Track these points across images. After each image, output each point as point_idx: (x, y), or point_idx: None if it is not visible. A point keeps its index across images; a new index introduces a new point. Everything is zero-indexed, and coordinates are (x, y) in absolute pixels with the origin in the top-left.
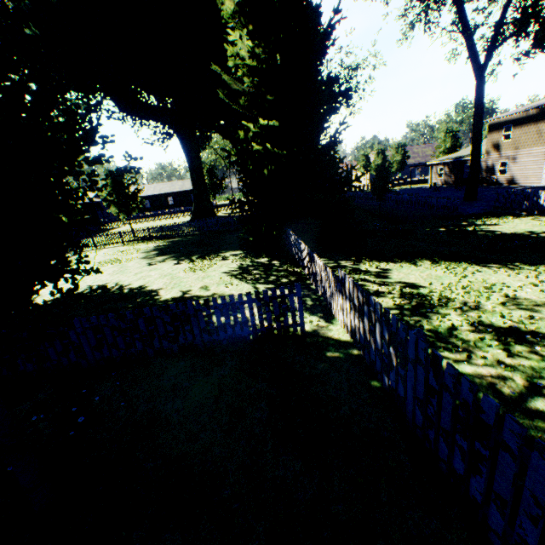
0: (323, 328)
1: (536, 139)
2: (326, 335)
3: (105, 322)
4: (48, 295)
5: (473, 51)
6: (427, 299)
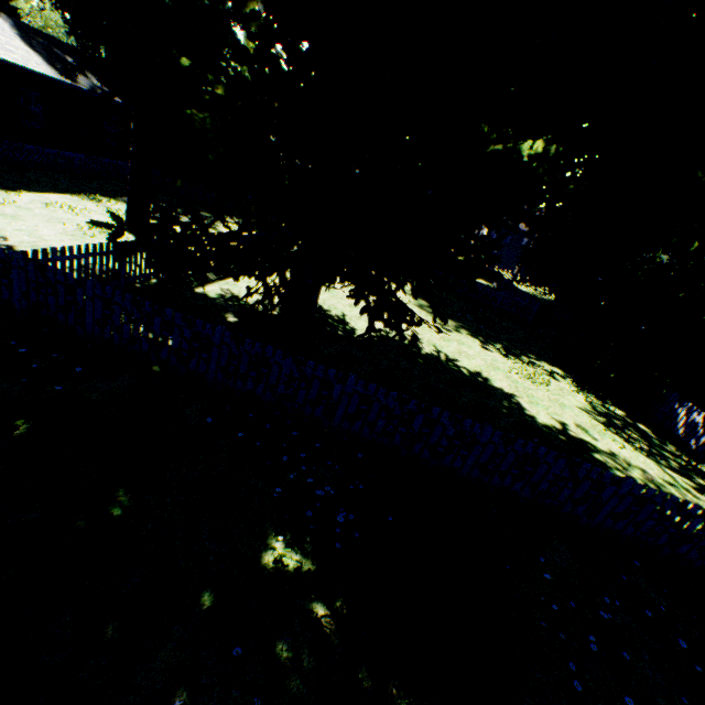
0: None
1: None
2: None
3: (658, 499)
4: (356, 319)
5: None
6: None
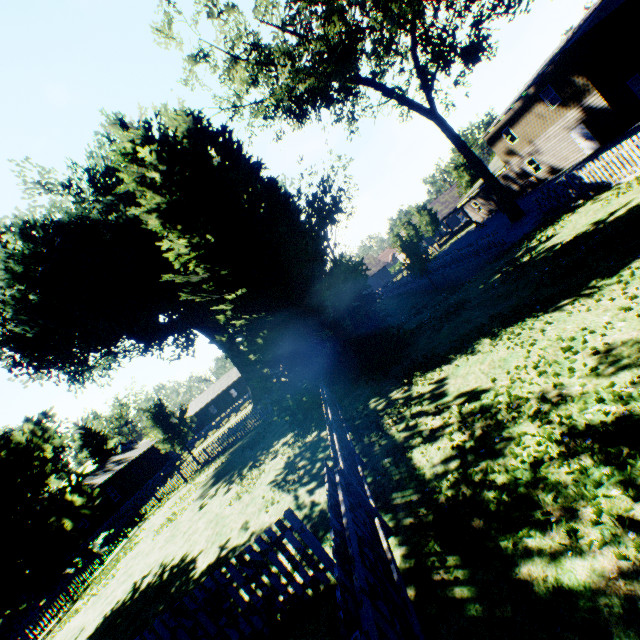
0: None
1: (541, 123)
2: None
3: None
4: (91, 623)
5: (412, 104)
6: (492, 415)
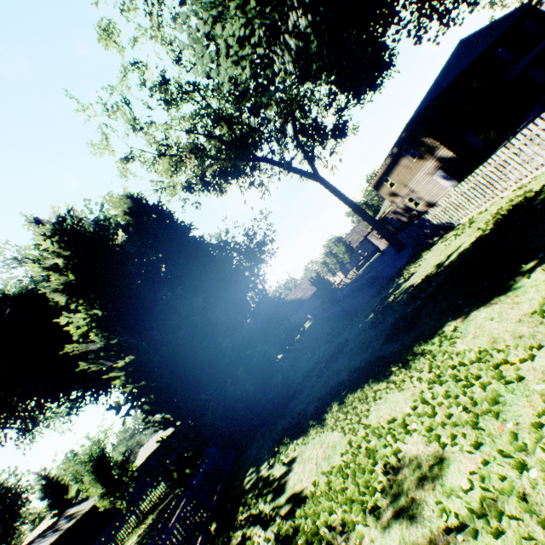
0: None
1: (409, 171)
2: None
3: None
4: None
5: (299, 171)
6: None
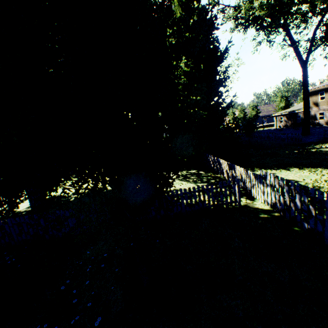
0: (250, 203)
1: None
2: (254, 206)
3: None
4: None
5: (299, 54)
6: None
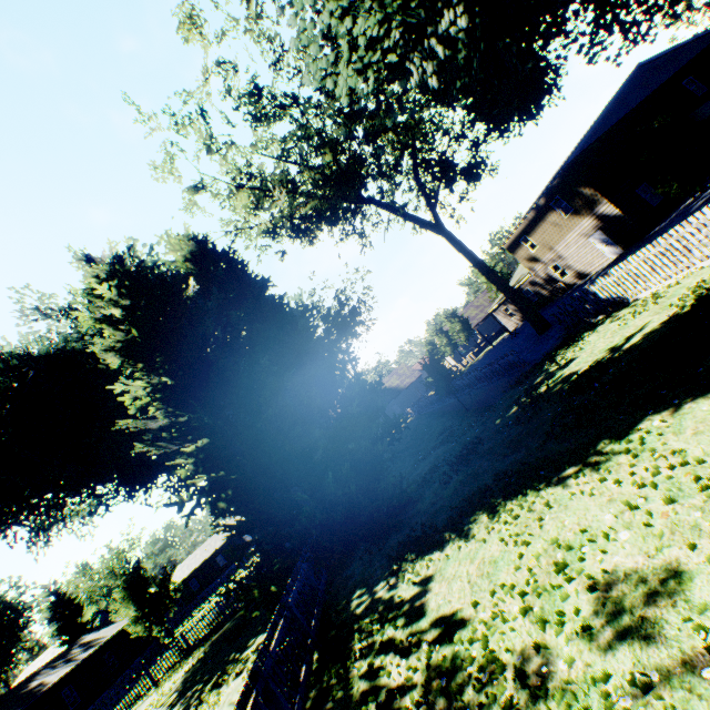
0: None
1: (558, 230)
2: None
3: None
4: None
5: (417, 220)
6: (457, 687)
